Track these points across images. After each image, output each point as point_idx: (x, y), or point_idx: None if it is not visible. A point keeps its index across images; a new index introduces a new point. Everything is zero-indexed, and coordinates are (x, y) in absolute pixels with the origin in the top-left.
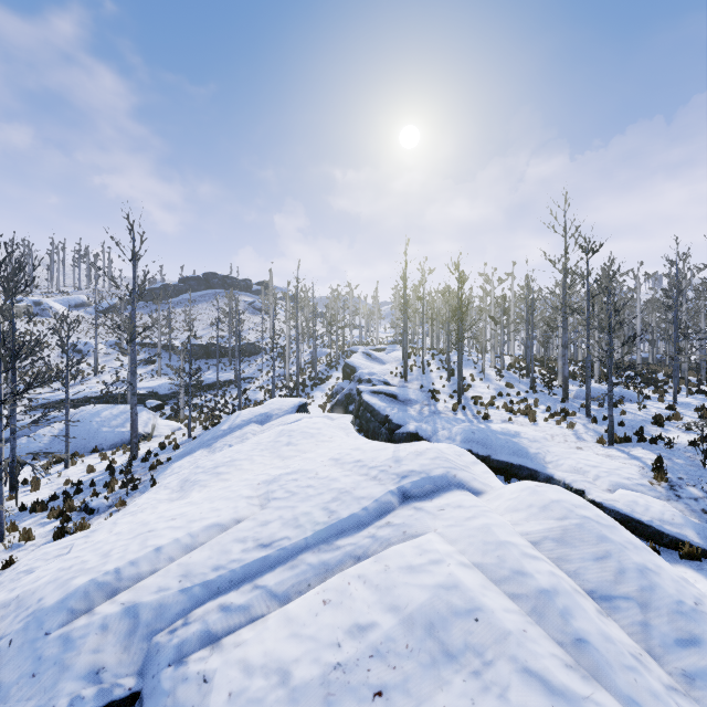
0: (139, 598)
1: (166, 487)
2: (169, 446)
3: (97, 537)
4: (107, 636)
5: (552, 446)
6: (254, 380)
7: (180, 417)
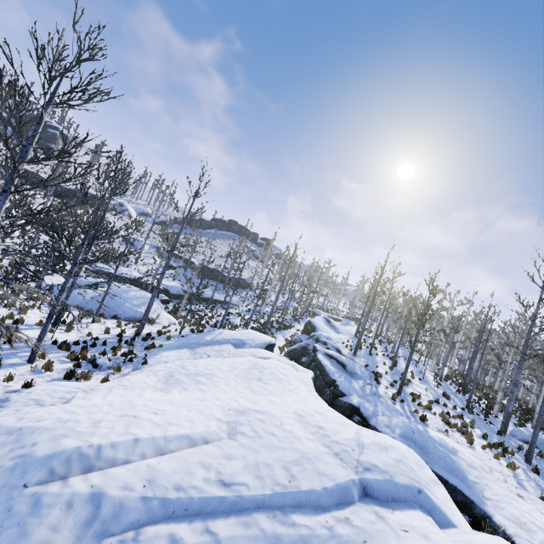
0: (107, 487)
1: (155, 374)
2: (164, 335)
3: (94, 397)
4: (68, 516)
5: (491, 481)
6: (236, 307)
7: (178, 314)
